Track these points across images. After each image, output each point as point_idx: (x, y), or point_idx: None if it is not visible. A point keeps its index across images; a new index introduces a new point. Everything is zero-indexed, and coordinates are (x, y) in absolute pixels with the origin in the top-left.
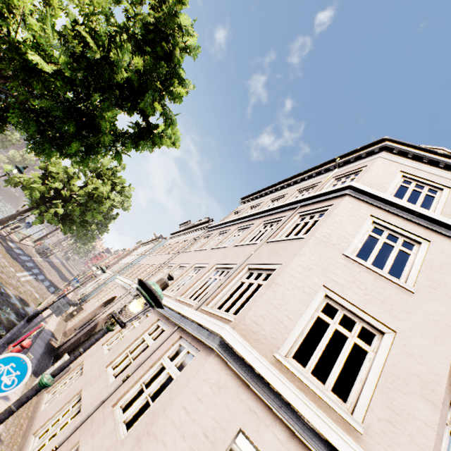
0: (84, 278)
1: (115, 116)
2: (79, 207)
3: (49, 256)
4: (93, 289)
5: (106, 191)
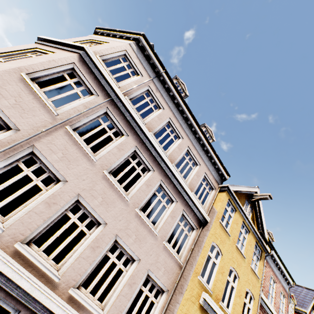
0: None
1: None
2: None
3: None
4: None
5: None
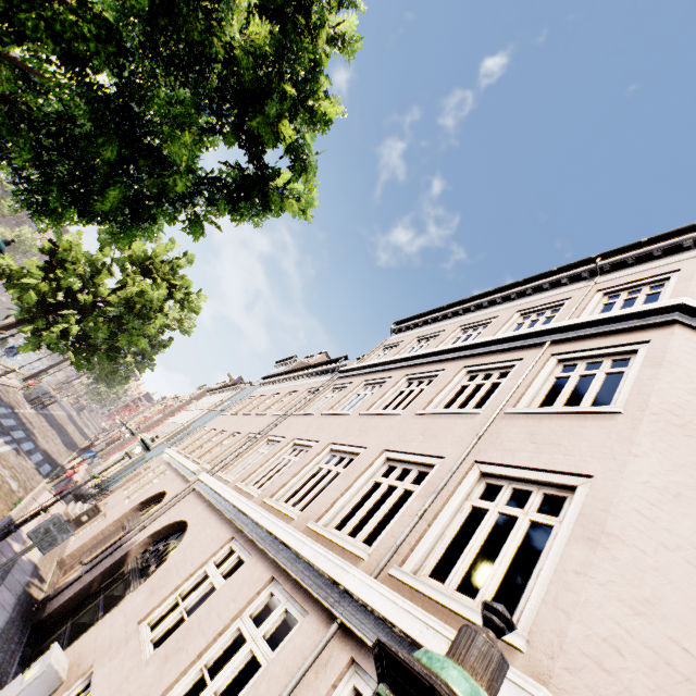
0: (106, 444)
1: (198, 143)
2: (107, 324)
3: (48, 405)
4: (121, 469)
5: (157, 298)
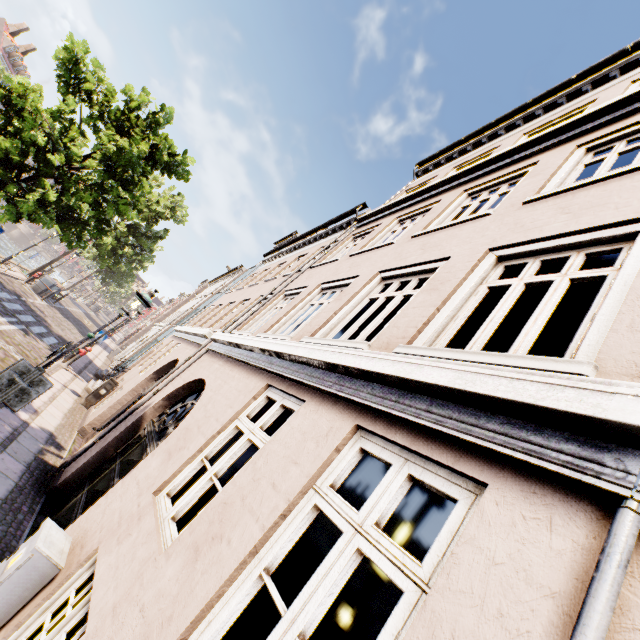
0: (125, 338)
1: None
2: (88, 192)
3: (59, 299)
4: (136, 352)
5: (138, 157)
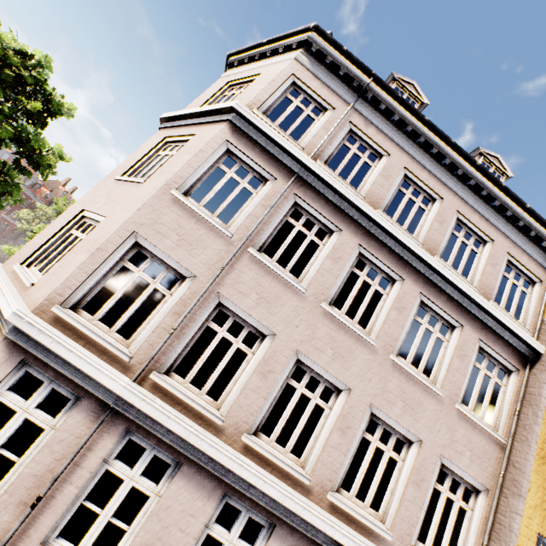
0: None
1: None
2: None
3: None
4: None
5: None
